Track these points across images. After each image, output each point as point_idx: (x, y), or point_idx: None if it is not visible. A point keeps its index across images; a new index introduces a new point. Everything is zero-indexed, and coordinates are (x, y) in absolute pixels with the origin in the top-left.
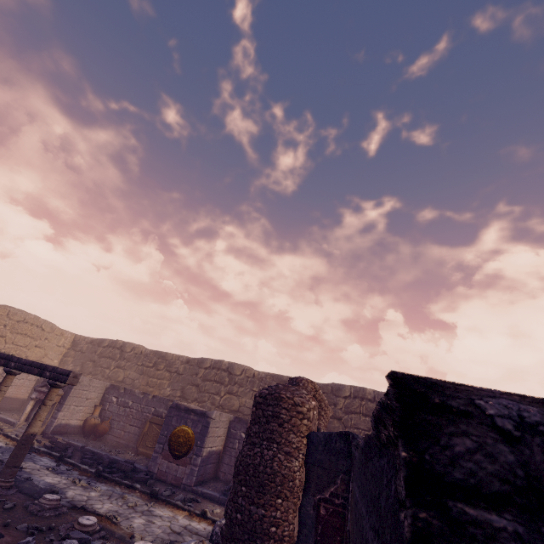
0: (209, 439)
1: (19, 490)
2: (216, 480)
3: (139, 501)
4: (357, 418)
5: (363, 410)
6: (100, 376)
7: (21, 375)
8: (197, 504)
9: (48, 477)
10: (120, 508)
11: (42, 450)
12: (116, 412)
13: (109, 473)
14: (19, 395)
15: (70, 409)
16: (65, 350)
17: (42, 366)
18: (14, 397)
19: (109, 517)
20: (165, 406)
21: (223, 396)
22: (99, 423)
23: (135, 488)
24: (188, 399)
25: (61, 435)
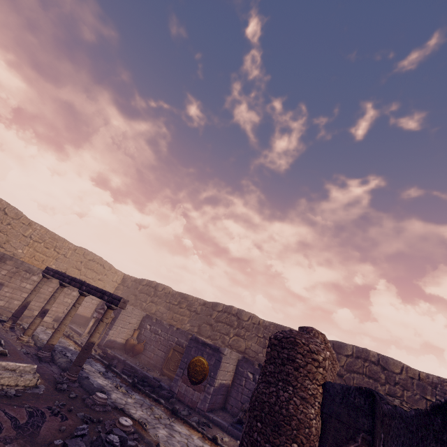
0: (221, 372)
1: (80, 385)
2: (224, 411)
3: (163, 414)
4: (359, 378)
5: (366, 371)
6: (139, 307)
7: (88, 299)
8: (209, 429)
9: (99, 379)
10: (148, 417)
11: (96, 358)
12: (148, 337)
13: (141, 385)
14: (85, 314)
15: (117, 329)
16: (117, 285)
17: (102, 291)
18: (82, 314)
19: (140, 422)
20: (185, 338)
21: (232, 337)
22: (136, 344)
23: (160, 402)
24: (203, 336)
25: (110, 348)
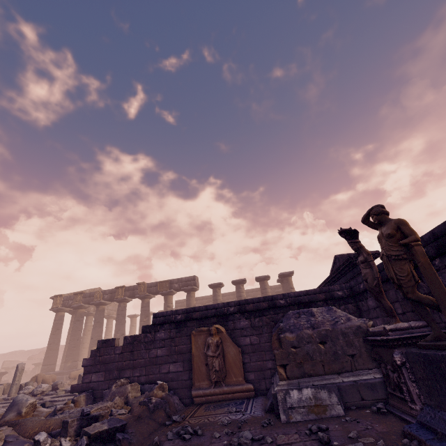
0: None
1: None
2: None
3: None
4: None
5: None
6: None
7: None
8: None
9: None
10: None
11: None
12: None
13: None
14: None
15: None
16: None
17: None
18: None
19: None
20: None
21: None
22: None
23: None
24: None
25: None
